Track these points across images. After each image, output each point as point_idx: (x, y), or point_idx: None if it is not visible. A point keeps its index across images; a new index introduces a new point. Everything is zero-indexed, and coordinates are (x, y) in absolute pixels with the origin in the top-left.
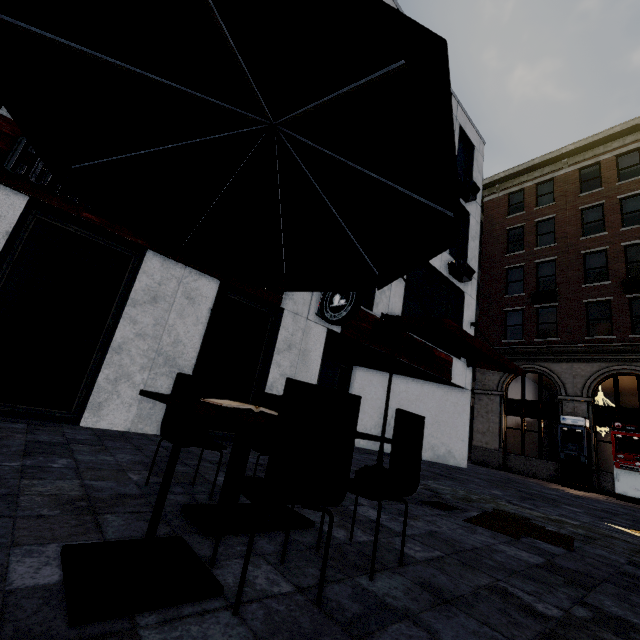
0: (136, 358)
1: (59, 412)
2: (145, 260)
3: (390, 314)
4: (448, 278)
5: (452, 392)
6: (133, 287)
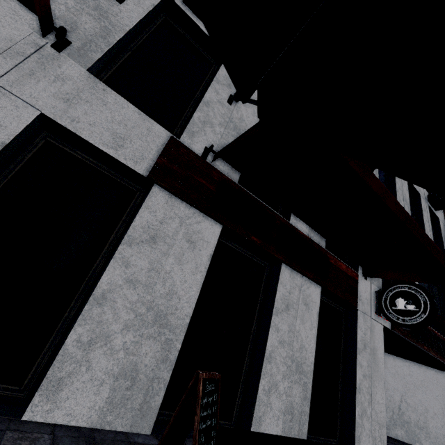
0: (279, 366)
1: (224, 423)
2: (281, 272)
3: None
4: None
5: None
6: (275, 297)
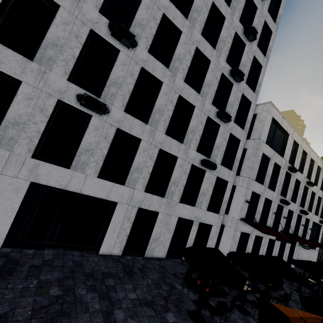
0: (284, 257)
1: None
2: (286, 244)
3: (307, 238)
4: (318, 223)
5: (313, 250)
6: (285, 248)
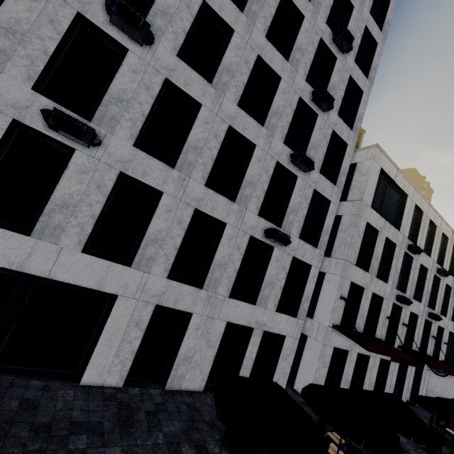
0: (405, 389)
1: None
2: (408, 367)
3: (442, 359)
4: None
5: (451, 376)
6: (406, 374)
